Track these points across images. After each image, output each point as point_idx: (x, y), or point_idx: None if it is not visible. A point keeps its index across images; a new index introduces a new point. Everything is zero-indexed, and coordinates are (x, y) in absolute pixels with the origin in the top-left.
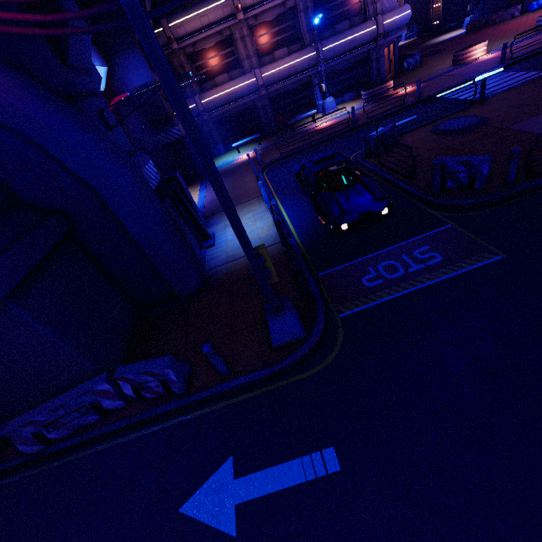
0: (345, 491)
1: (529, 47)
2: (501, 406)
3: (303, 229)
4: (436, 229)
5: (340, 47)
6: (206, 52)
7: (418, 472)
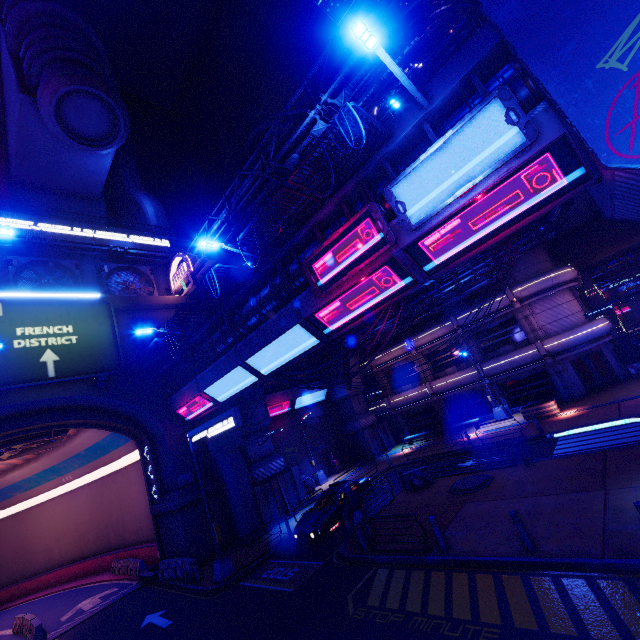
0: (157, 632)
1: None
2: (195, 636)
3: None
4: (316, 562)
5: (500, 367)
6: (398, 370)
7: (166, 638)
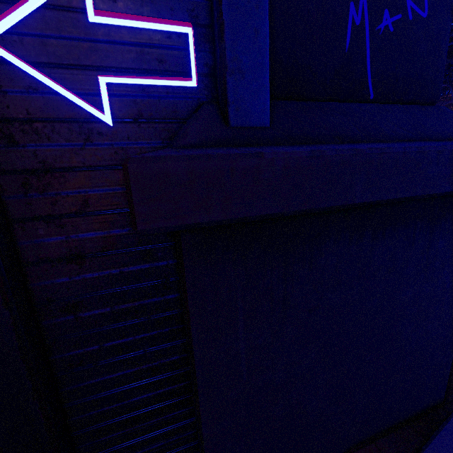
0: None
1: None
2: None
3: None
4: None
5: None
6: None
7: None
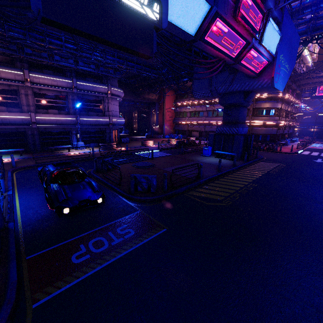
0: None
1: (166, 146)
2: None
3: (30, 214)
4: (132, 214)
5: (90, 121)
6: None
7: None
